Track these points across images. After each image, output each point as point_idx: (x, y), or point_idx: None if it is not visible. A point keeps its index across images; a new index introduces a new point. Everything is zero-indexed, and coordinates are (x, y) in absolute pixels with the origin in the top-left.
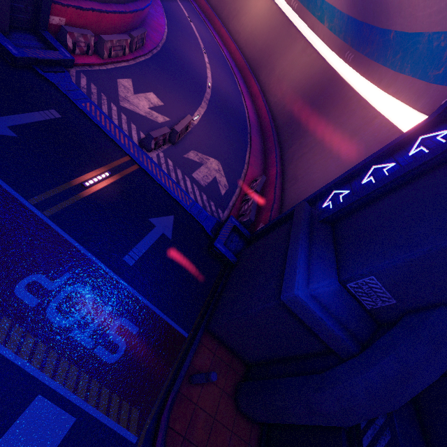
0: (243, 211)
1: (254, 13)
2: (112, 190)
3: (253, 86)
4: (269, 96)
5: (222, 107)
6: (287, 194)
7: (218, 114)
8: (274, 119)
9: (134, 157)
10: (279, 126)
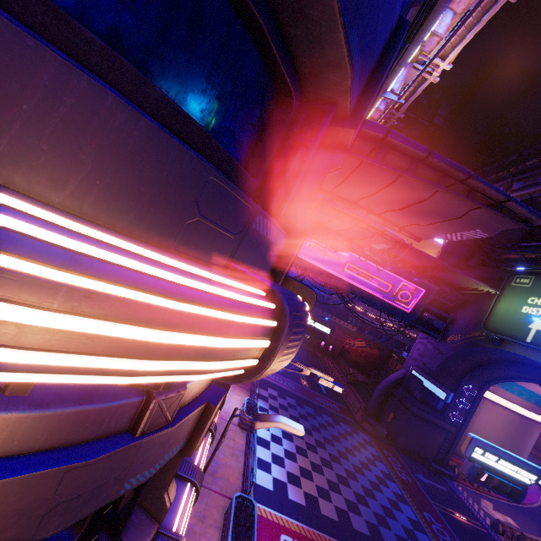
0: None
1: None
2: (467, 525)
3: None
4: None
5: None
6: None
7: None
8: None
9: (484, 526)
10: None
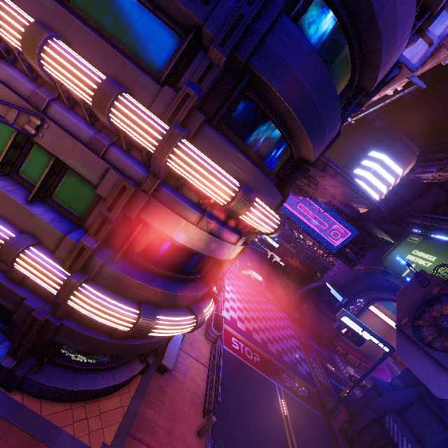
0: None
1: None
2: (333, 371)
3: None
4: None
5: None
6: None
7: None
8: None
9: (344, 375)
10: None
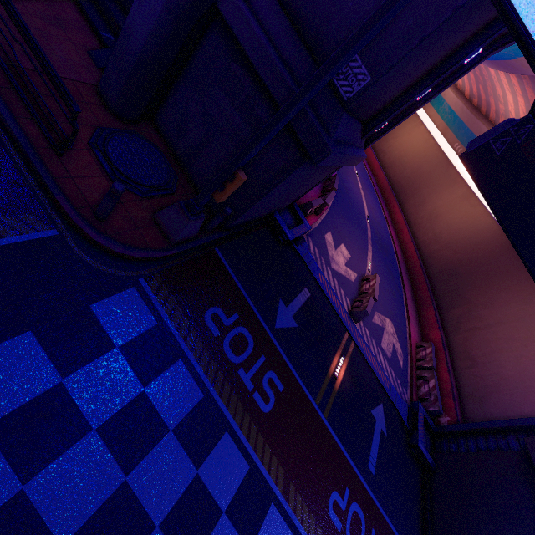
0: (424, 393)
1: (406, 140)
2: (347, 378)
3: (396, 212)
4: (417, 231)
5: (379, 244)
6: (464, 377)
7: (379, 256)
8: (423, 260)
9: (351, 333)
10: (431, 271)
